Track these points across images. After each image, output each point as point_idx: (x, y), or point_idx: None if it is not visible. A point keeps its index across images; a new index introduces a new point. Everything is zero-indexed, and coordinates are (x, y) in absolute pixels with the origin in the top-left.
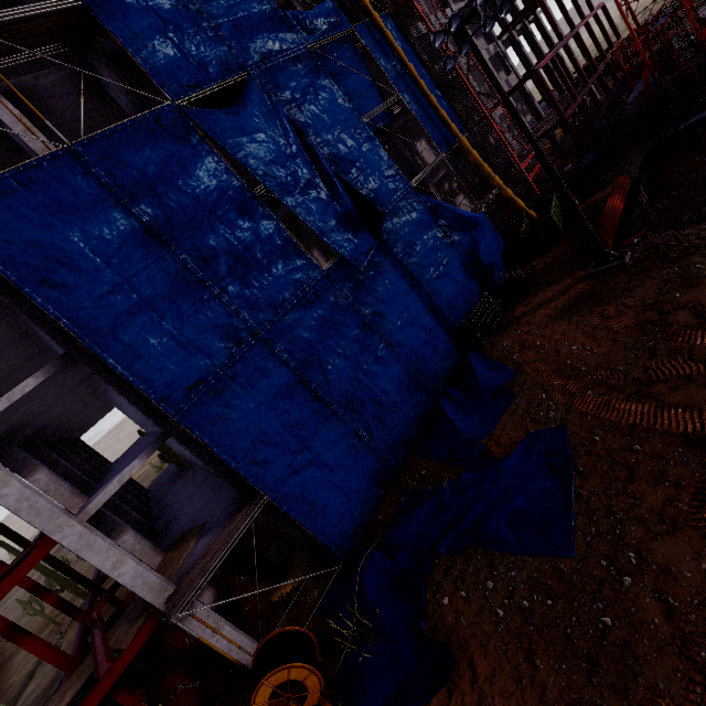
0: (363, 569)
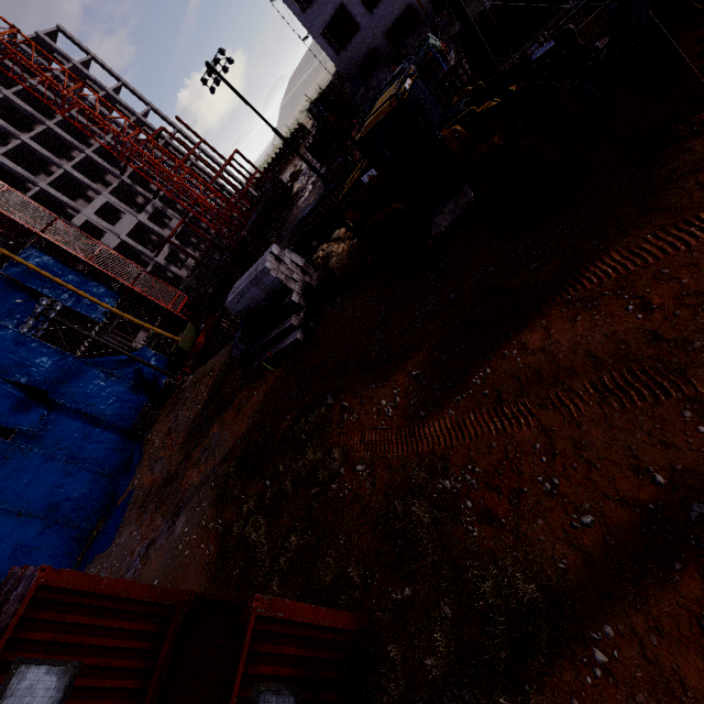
0: None
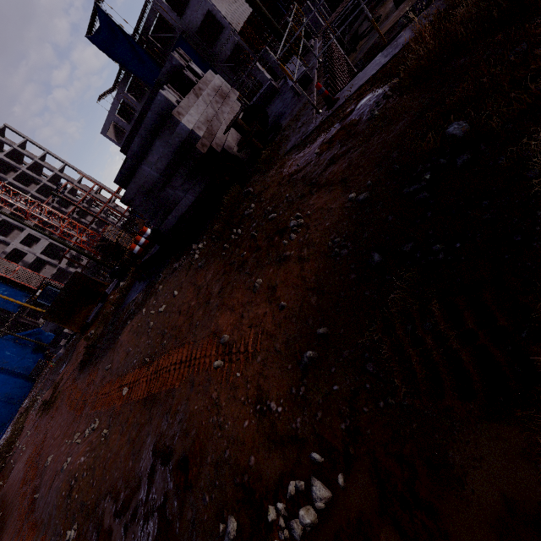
0: None
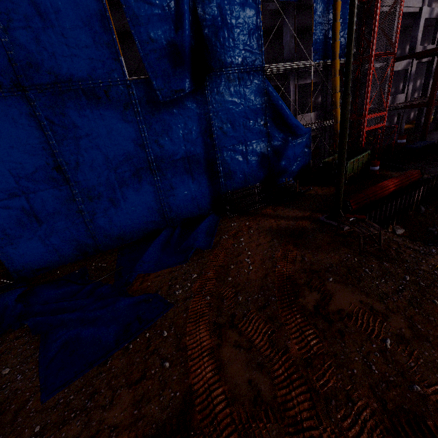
0: (1, 295)
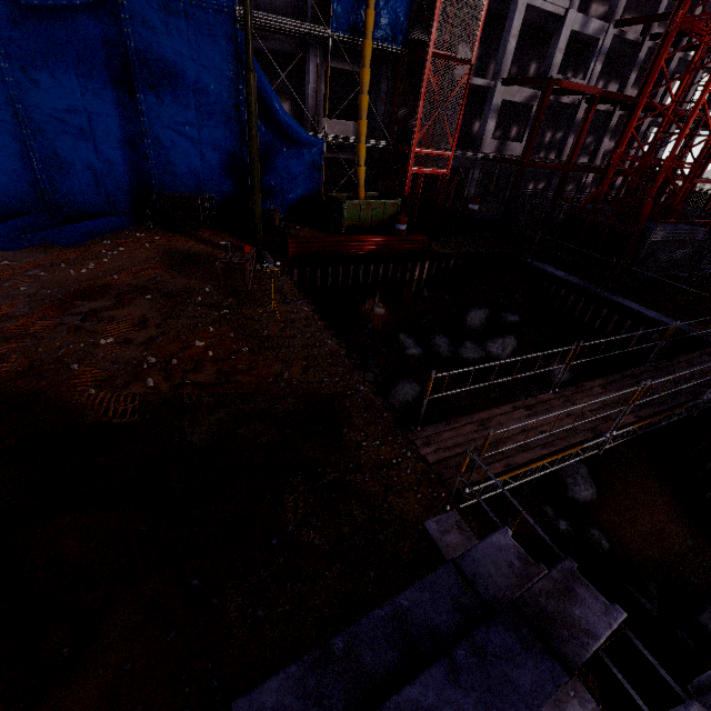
0: None
